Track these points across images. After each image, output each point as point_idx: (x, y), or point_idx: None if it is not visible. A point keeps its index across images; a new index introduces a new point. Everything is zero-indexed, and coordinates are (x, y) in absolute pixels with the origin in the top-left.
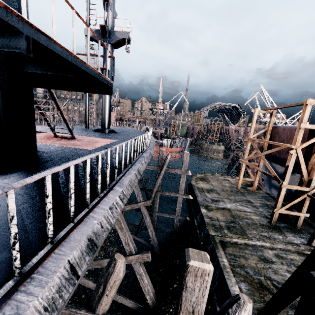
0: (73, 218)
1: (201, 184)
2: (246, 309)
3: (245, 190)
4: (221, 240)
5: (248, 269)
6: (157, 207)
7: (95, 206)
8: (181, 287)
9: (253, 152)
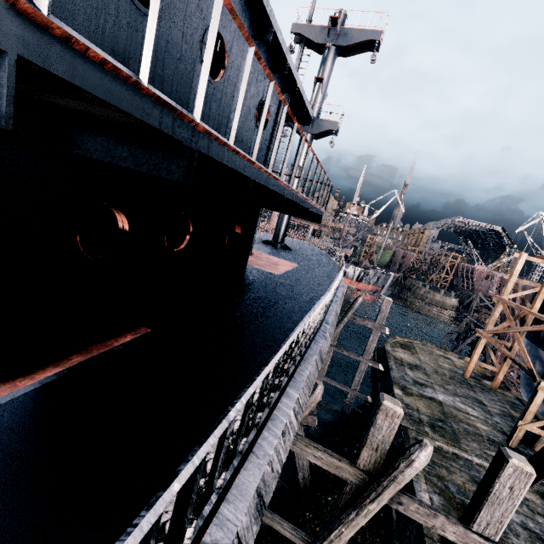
0: (310, 337)
1: (401, 353)
2: (426, 450)
3: (478, 383)
4: (417, 437)
5: (449, 484)
6: (325, 369)
7: (316, 334)
8: (370, 424)
9: (505, 324)
